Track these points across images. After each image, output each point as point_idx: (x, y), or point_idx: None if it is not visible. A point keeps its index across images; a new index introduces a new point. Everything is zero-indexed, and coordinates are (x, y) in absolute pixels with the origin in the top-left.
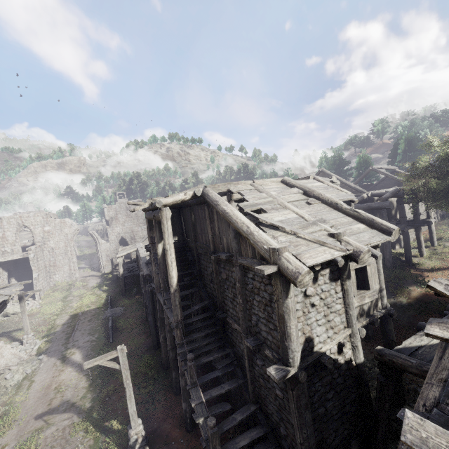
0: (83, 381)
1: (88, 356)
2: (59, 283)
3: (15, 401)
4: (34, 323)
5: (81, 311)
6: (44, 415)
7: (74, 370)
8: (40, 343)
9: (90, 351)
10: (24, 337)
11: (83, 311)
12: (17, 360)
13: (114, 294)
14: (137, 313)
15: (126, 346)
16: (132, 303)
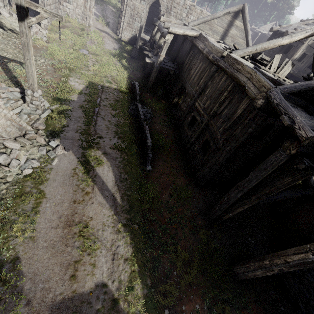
0: (122, 241)
1: (123, 184)
2: (70, 19)
3: (11, 230)
4: (39, 63)
5: (100, 83)
6: (67, 311)
7: (105, 205)
8: (50, 110)
9: (123, 172)
10: (26, 93)
11: (102, 85)
12: (15, 130)
13: (136, 79)
14: (168, 130)
15: (169, 190)
16: (161, 109)
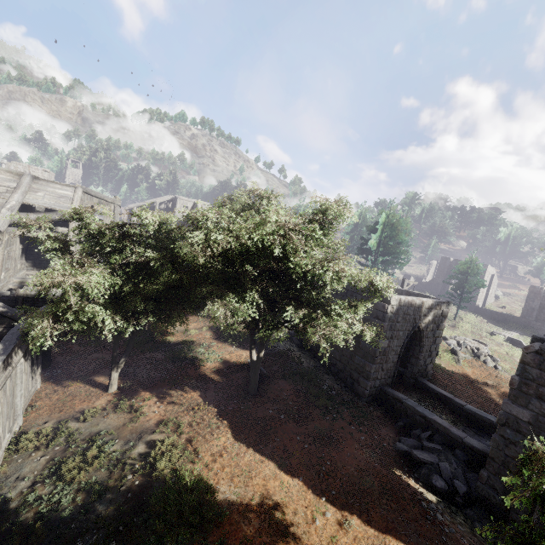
0: None
1: None
2: None
3: None
4: None
5: None
6: None
7: None
8: None
9: None
10: None
11: None
12: None
13: None
14: None
15: None
16: None
